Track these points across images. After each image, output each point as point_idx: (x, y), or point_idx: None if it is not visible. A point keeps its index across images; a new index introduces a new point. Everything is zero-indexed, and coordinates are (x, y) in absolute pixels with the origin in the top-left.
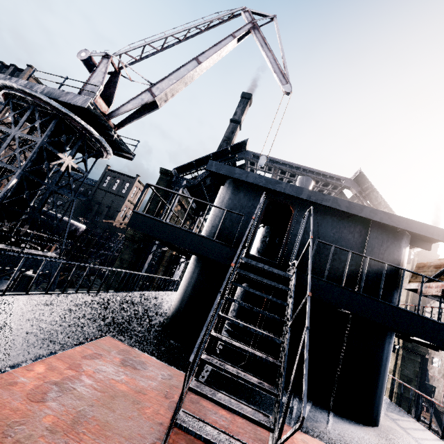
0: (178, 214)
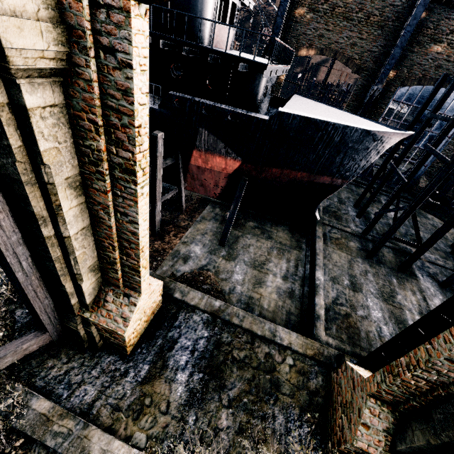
0: (361, 4)
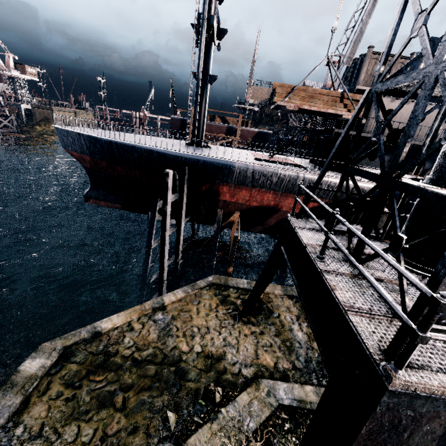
0: None
